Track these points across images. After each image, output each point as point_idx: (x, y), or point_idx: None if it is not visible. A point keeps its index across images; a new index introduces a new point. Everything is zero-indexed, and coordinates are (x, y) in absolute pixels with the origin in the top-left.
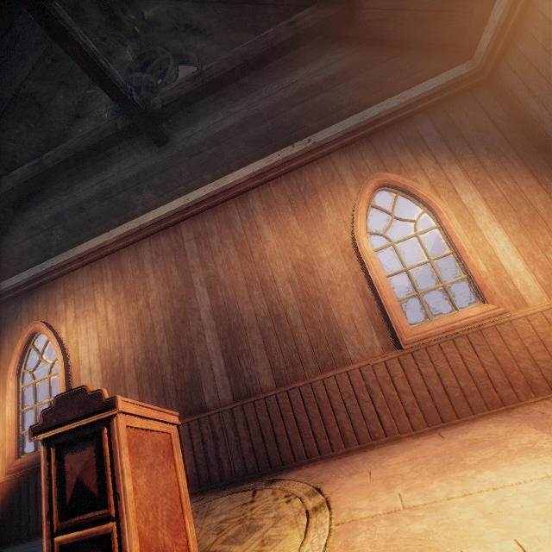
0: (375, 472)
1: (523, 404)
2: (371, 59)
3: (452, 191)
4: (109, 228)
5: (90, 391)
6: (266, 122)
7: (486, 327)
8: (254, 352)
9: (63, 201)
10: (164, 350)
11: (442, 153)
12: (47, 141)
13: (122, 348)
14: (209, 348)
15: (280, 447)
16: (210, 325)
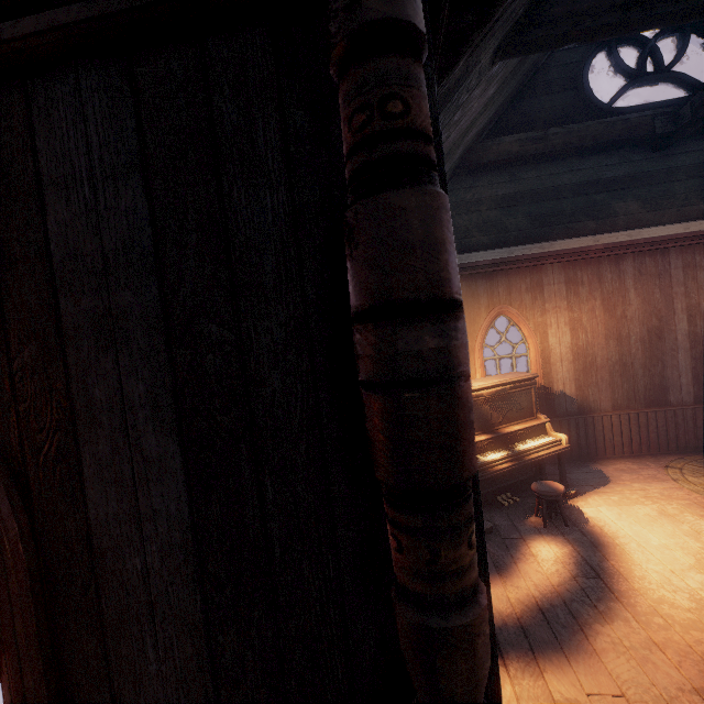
0: None
1: None
2: None
3: None
4: (583, 230)
5: None
6: None
7: None
8: None
9: (522, 179)
10: (637, 357)
11: None
12: (516, 94)
13: (596, 347)
14: (679, 363)
15: None
16: (683, 346)
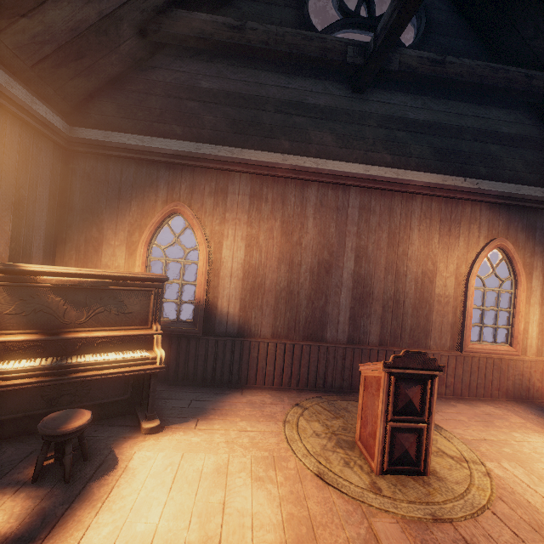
0: (446, 415)
1: (498, 399)
2: (541, 142)
3: (531, 274)
4: (277, 147)
5: (429, 357)
6: (452, 139)
7: (504, 358)
8: (372, 317)
9: (229, 79)
10: (304, 287)
11: (540, 247)
12: None
13: (268, 269)
14: (341, 301)
15: None
16: (347, 285)
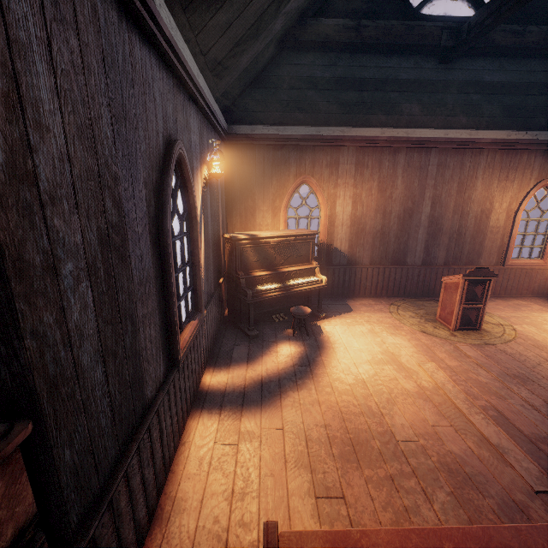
0: (488, 306)
1: (526, 296)
2: None
3: None
4: (376, 122)
5: (489, 270)
6: (520, 96)
7: (535, 268)
8: (440, 246)
9: (338, 66)
10: (393, 228)
11: None
12: None
13: (367, 218)
14: (419, 237)
15: (435, 288)
16: (424, 224)
